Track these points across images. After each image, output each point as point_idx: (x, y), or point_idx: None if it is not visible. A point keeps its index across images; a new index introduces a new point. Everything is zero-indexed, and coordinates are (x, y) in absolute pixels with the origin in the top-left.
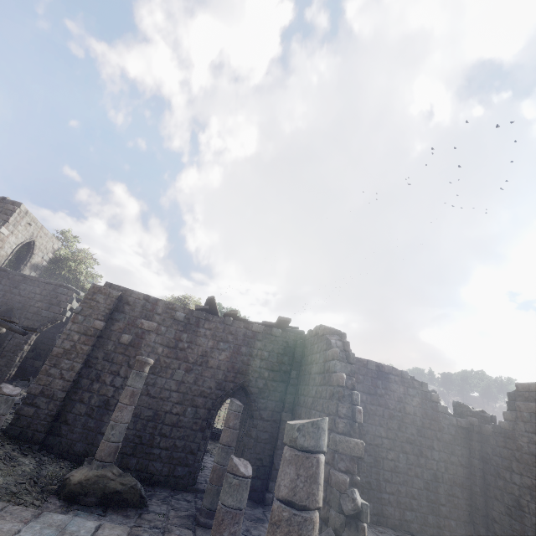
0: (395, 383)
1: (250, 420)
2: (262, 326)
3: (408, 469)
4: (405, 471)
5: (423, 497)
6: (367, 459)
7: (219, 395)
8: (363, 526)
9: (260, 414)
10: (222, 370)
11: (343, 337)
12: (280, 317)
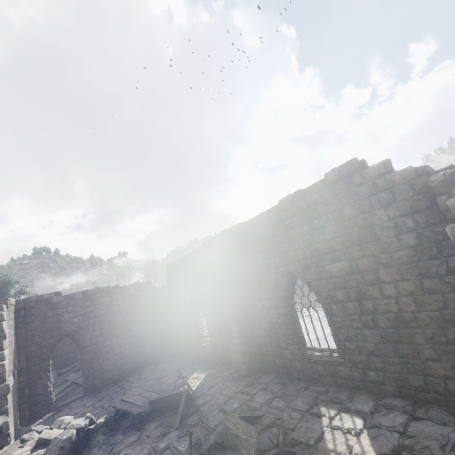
0: (102, 298)
1: None
2: None
3: (120, 344)
4: (119, 346)
5: (133, 352)
6: (88, 356)
7: None
8: (7, 433)
9: None
10: None
11: (0, 309)
12: None
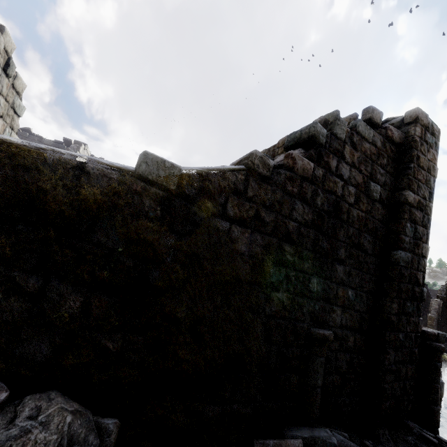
0: None
1: None
2: (51, 141)
3: None
4: None
5: None
6: None
7: None
8: None
9: None
10: None
11: (80, 145)
12: (63, 138)
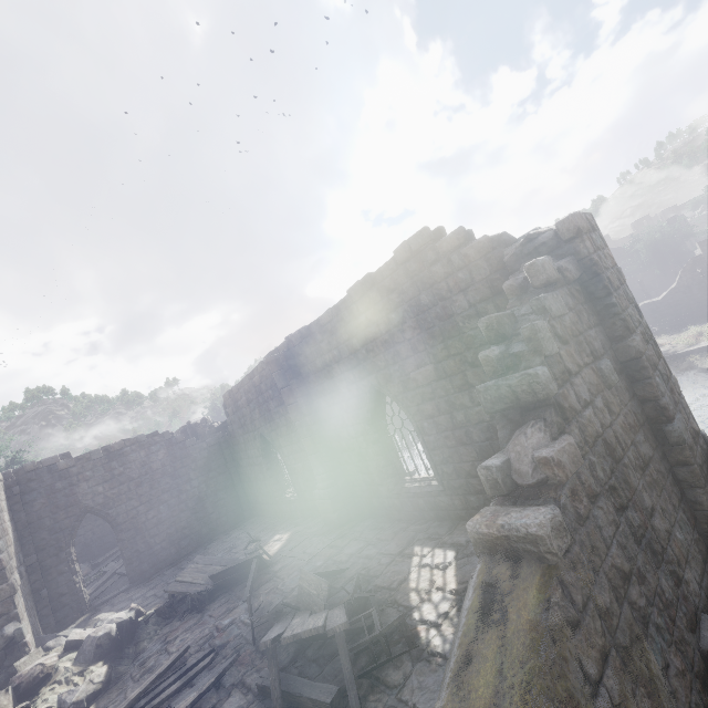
0: (134, 453)
1: None
2: None
3: (172, 512)
4: (171, 516)
5: (193, 521)
6: (127, 535)
7: None
8: (24, 642)
9: None
10: None
11: None
12: None
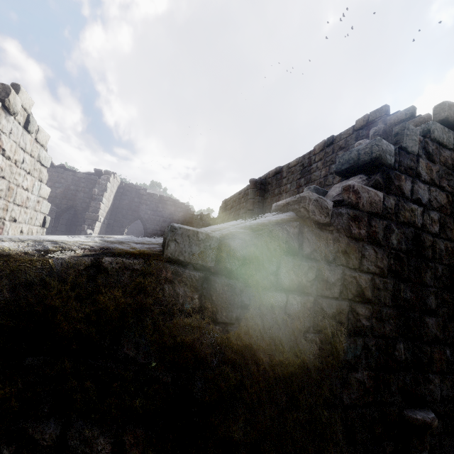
0: (170, 206)
1: (79, 223)
2: (84, 174)
3: None
4: None
5: None
6: None
7: (57, 211)
8: None
9: (84, 220)
10: (58, 198)
11: (110, 175)
12: (94, 169)
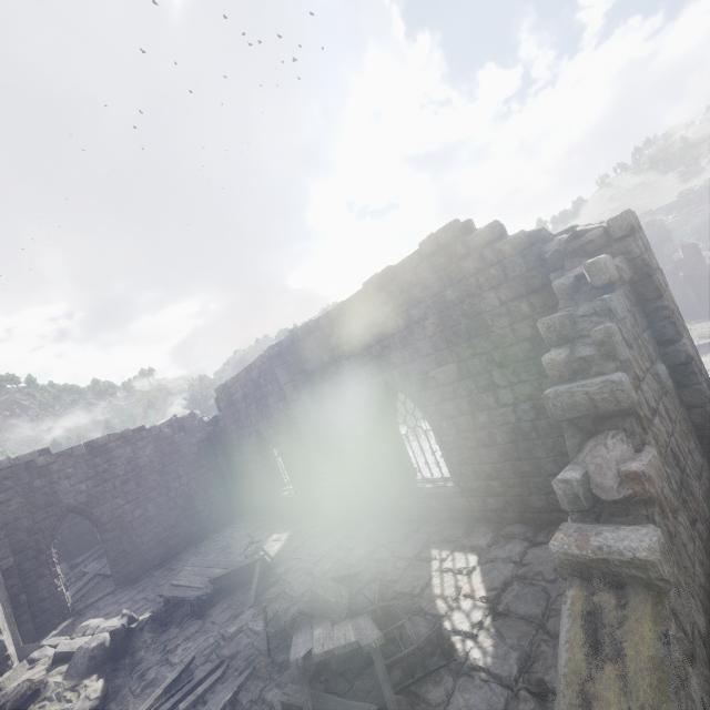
0: (119, 448)
1: None
2: None
3: (160, 510)
4: (159, 514)
5: (183, 519)
6: (112, 535)
7: None
8: (6, 655)
9: None
10: None
11: None
12: None
